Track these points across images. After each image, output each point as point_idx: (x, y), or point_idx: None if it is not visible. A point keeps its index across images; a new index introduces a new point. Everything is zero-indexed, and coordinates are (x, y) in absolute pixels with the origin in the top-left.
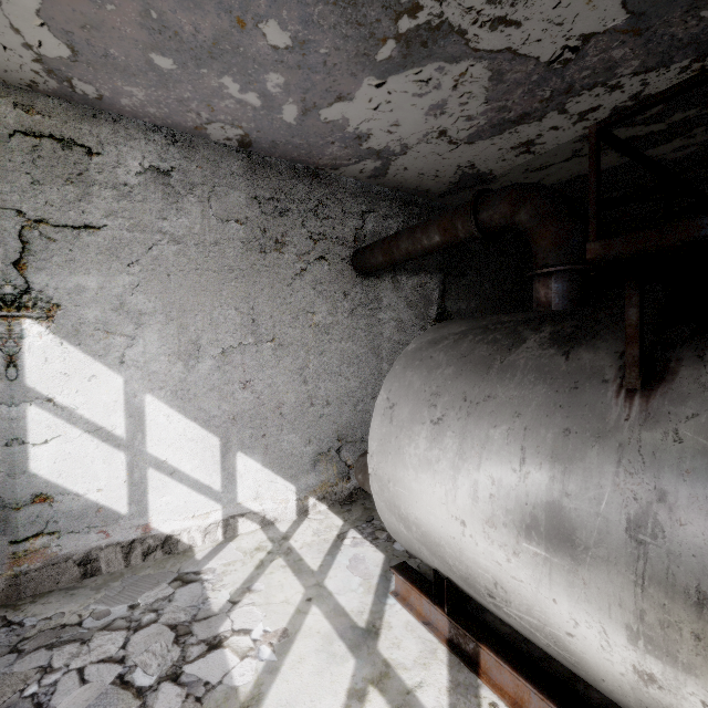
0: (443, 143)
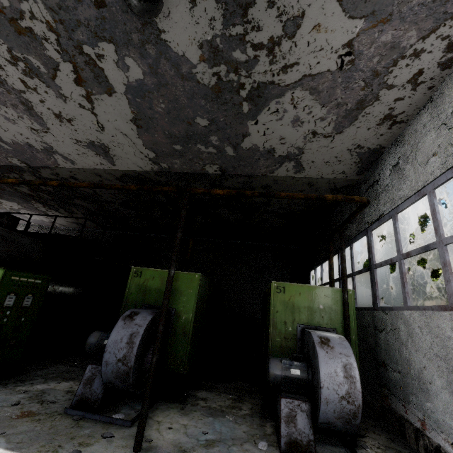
0: (52, 219)
